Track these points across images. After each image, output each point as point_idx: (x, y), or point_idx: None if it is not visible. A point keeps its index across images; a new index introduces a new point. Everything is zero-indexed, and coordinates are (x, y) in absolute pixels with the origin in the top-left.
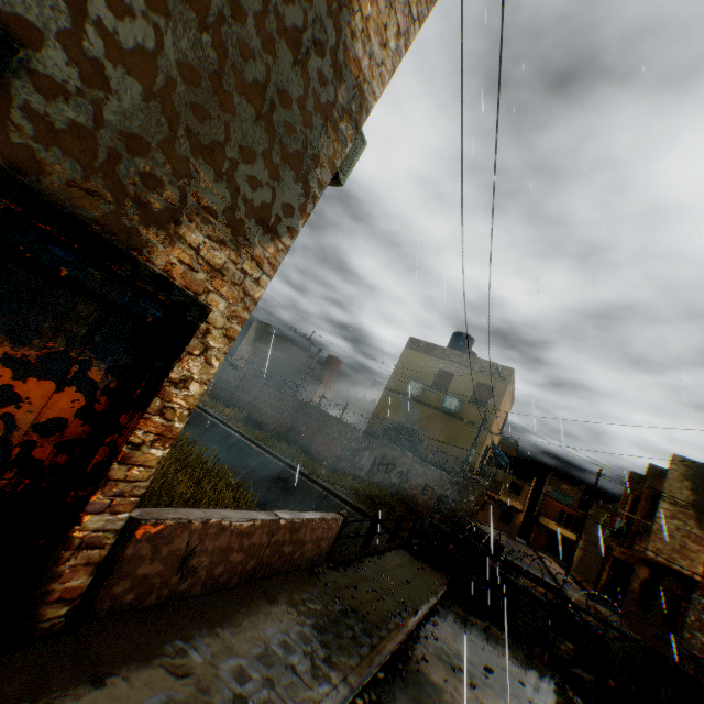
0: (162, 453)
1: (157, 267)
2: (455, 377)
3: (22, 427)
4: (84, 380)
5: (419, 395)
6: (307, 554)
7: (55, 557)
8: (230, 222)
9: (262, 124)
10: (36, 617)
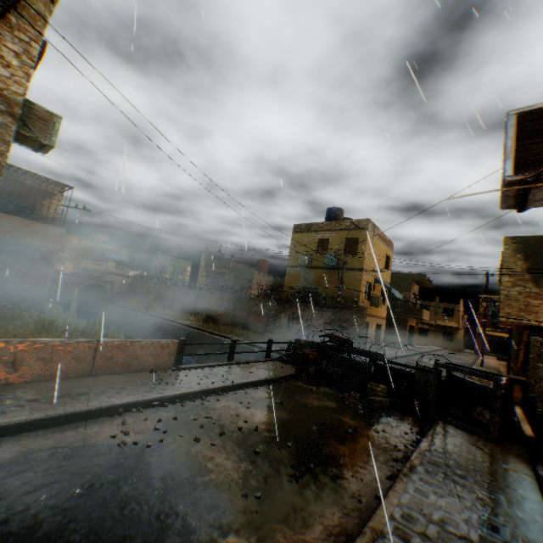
0: None
1: None
2: (330, 241)
3: None
4: None
5: (309, 263)
6: (148, 363)
7: None
8: None
9: None
10: None
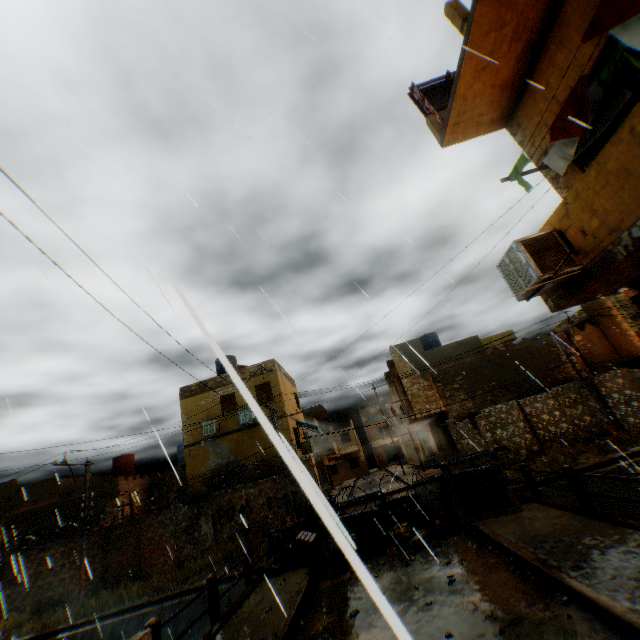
0: None
1: None
2: (237, 394)
3: None
4: None
5: (217, 430)
6: None
7: None
8: None
9: None
10: None
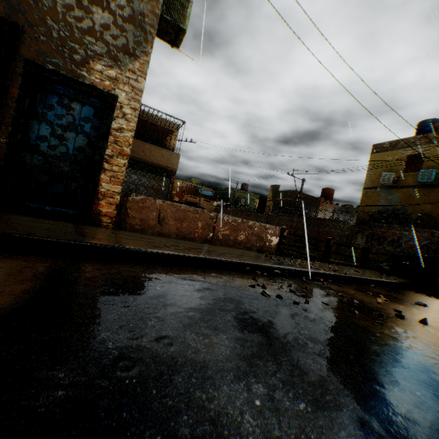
0: (124, 161)
1: (88, 83)
2: (425, 155)
3: (71, 149)
4: (84, 132)
5: (393, 182)
6: (254, 244)
7: (96, 196)
8: (111, 58)
9: (107, 13)
10: (99, 220)
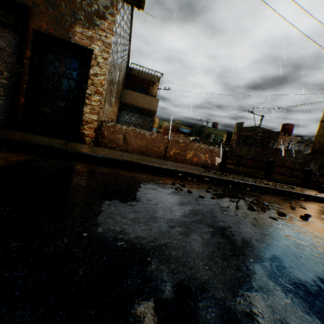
0: (99, 98)
1: (73, 42)
2: None
3: (65, 91)
4: (72, 78)
5: None
6: (200, 161)
7: (81, 123)
8: (87, 22)
9: None
10: (84, 139)
